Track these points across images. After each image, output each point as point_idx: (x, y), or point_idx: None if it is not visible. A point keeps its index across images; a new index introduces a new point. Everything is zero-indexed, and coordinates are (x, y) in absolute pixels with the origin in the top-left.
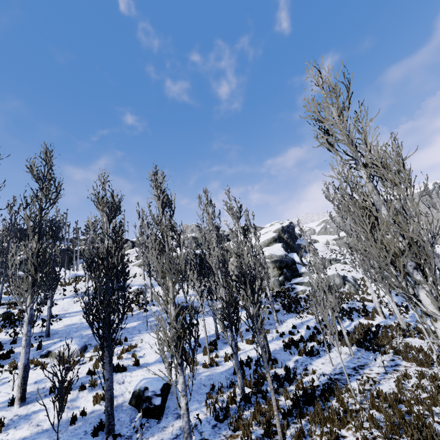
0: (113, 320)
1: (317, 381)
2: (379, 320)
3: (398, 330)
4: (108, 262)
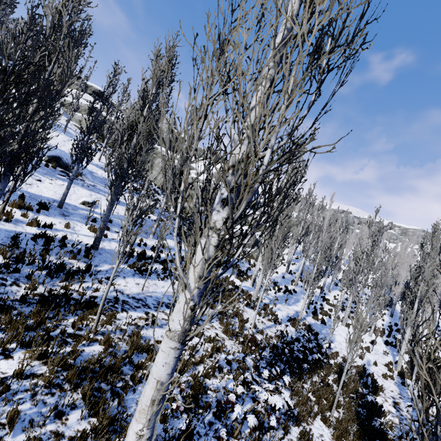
0: None
1: (101, 293)
2: (246, 285)
3: (246, 298)
4: None
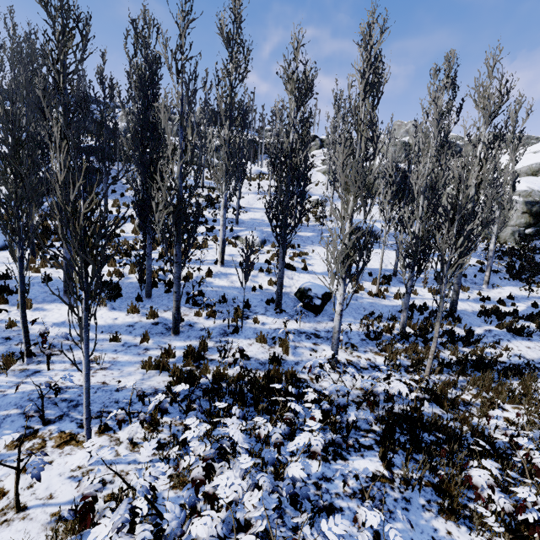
0: (289, 222)
1: (506, 359)
2: None
3: None
4: (291, 161)
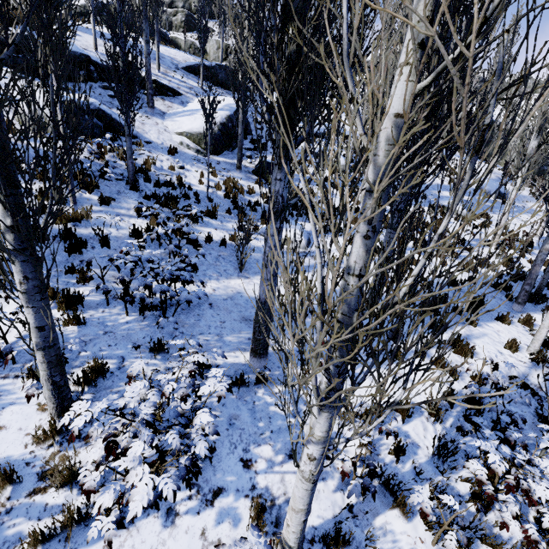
0: None
1: None
2: None
3: None
4: None
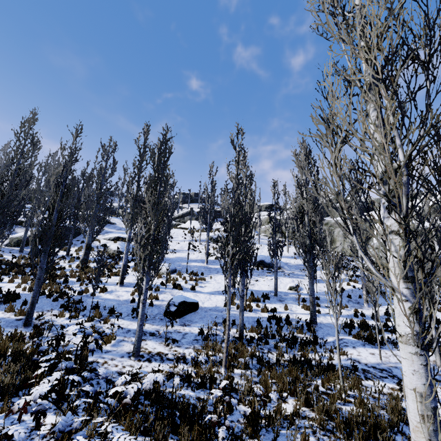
0: None
1: (337, 362)
2: None
3: None
4: None
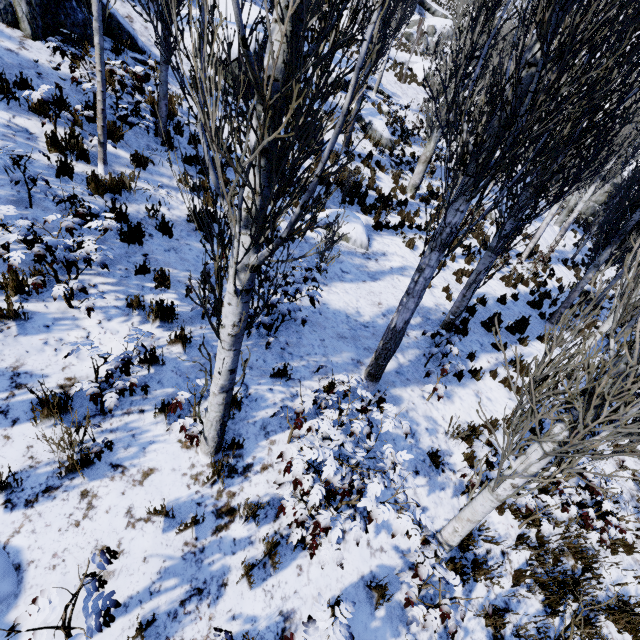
0: None
1: None
2: None
3: None
4: None
